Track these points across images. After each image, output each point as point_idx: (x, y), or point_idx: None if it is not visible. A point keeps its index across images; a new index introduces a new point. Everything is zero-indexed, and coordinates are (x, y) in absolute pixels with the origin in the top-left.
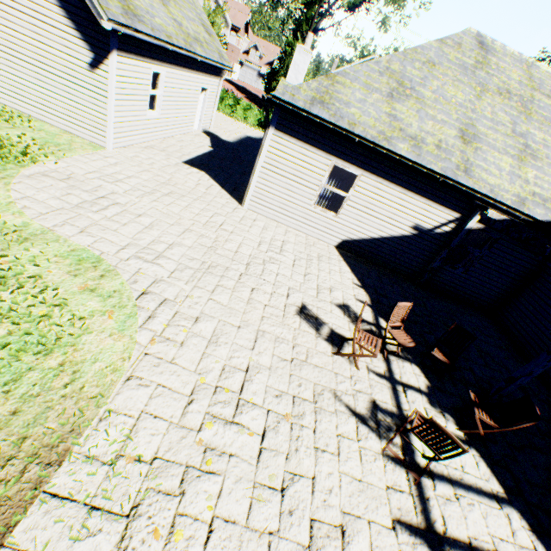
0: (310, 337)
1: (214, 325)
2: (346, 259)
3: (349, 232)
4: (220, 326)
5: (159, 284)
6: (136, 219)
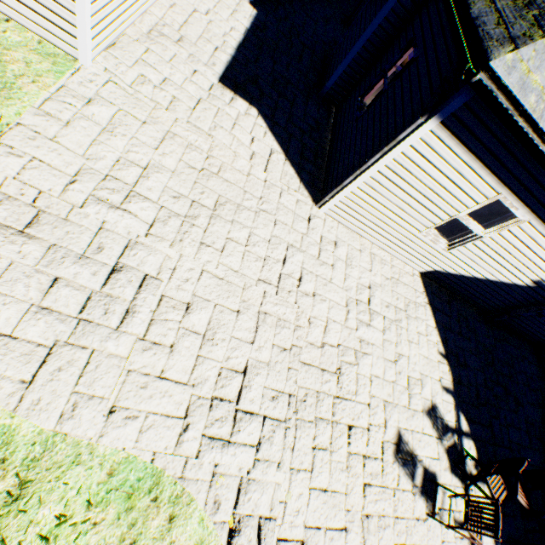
0: (407, 498)
1: (320, 541)
2: (430, 298)
3: (450, 266)
4: (326, 540)
5: (247, 491)
6: (184, 318)
